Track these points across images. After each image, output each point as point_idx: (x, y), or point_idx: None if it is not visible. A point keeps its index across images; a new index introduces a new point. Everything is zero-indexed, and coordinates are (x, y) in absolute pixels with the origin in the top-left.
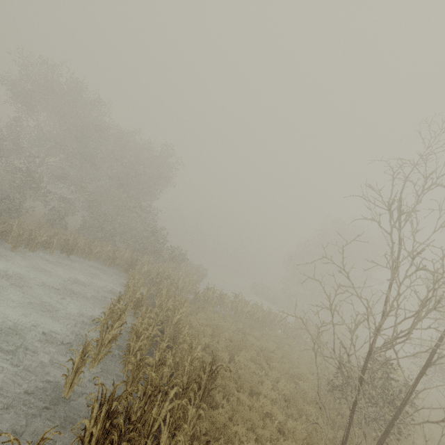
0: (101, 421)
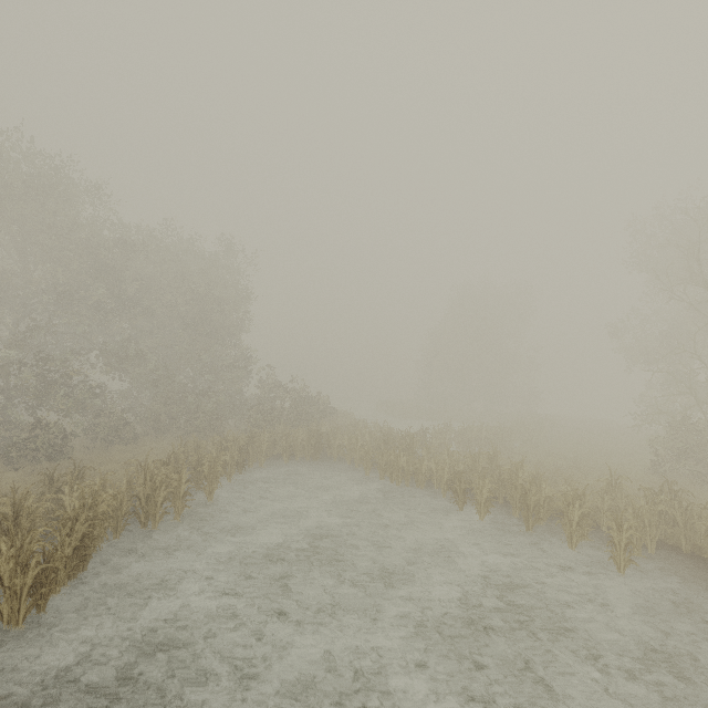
0: None
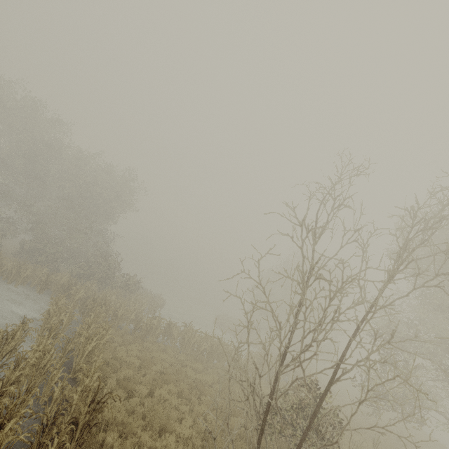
0: None
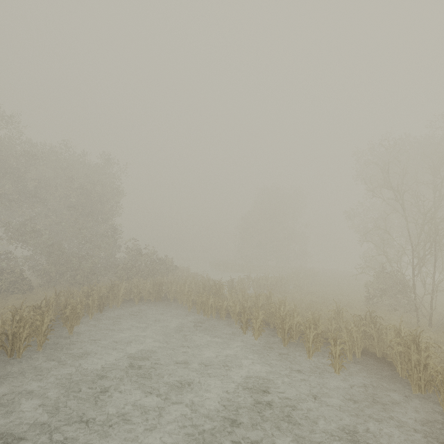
0: (414, 353)
